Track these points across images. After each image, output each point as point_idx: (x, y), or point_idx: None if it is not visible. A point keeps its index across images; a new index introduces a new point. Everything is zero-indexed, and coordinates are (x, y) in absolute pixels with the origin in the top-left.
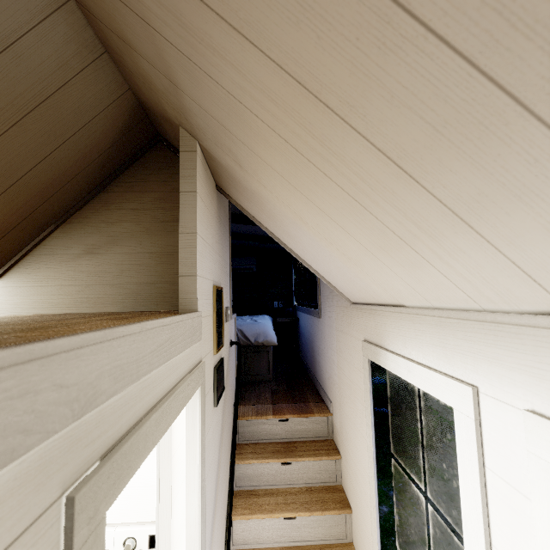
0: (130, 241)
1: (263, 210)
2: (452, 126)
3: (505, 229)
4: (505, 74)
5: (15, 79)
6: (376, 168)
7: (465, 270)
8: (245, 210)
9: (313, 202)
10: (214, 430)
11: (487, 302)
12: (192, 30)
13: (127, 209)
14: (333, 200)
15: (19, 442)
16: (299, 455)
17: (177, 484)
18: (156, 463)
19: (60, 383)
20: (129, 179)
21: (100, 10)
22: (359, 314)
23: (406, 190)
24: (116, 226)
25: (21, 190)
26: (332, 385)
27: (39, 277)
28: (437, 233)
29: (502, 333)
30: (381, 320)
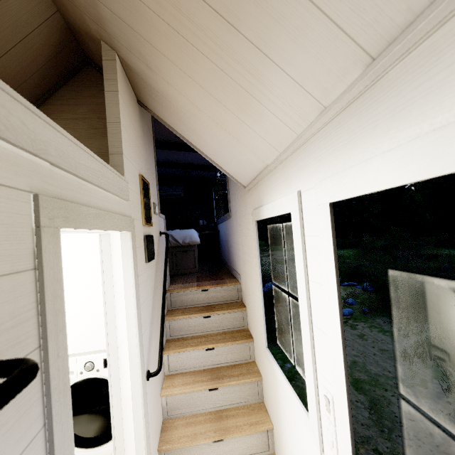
0: None
1: (172, 112)
2: None
3: (282, 52)
4: None
5: None
6: (219, 28)
7: (281, 102)
8: (161, 119)
9: (198, 83)
10: (147, 280)
11: (298, 128)
12: None
13: (65, 118)
14: (207, 74)
15: (3, 129)
16: (216, 310)
17: (119, 305)
18: (102, 287)
19: (23, 122)
20: (65, 94)
21: None
22: (250, 194)
23: (236, 42)
24: None
25: None
26: (239, 262)
27: None
28: (260, 74)
29: (307, 147)
30: (261, 187)
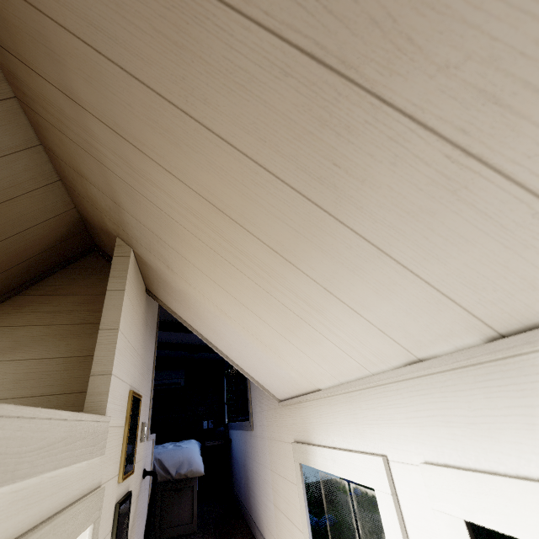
0: (37, 346)
1: (190, 308)
2: (304, 228)
3: (356, 296)
4: (318, 200)
5: None
6: (270, 259)
7: (347, 337)
8: (173, 311)
9: (231, 294)
10: None
11: (372, 366)
12: (137, 170)
13: (43, 311)
14: (245, 290)
15: None
16: None
17: None
18: None
19: None
20: (54, 282)
21: (64, 153)
22: (287, 412)
23: (291, 274)
24: (24, 329)
25: None
26: (268, 519)
27: None
28: (320, 307)
29: (389, 393)
30: (306, 411)
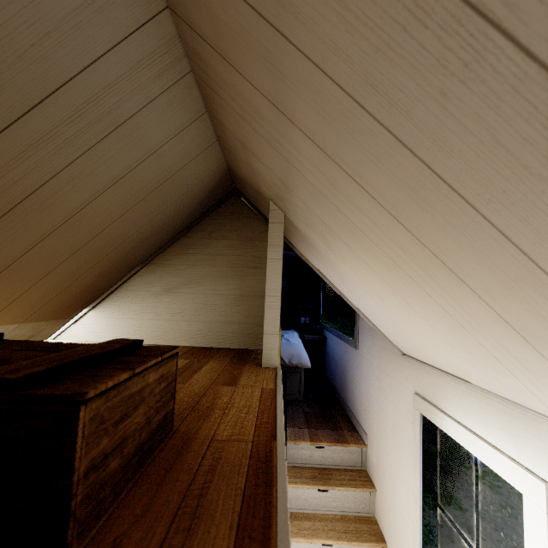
0: (204, 283)
1: (333, 271)
2: None
3: None
4: None
5: (151, 171)
6: (492, 321)
7: None
8: (308, 260)
9: (402, 297)
10: None
11: None
12: (341, 190)
13: (203, 254)
14: (428, 308)
15: None
16: (336, 484)
17: None
18: None
19: None
20: (206, 226)
21: (235, 130)
22: (410, 365)
23: (516, 342)
24: (193, 269)
25: (128, 244)
26: (368, 418)
27: (125, 310)
28: (537, 372)
29: None
30: (439, 382)
